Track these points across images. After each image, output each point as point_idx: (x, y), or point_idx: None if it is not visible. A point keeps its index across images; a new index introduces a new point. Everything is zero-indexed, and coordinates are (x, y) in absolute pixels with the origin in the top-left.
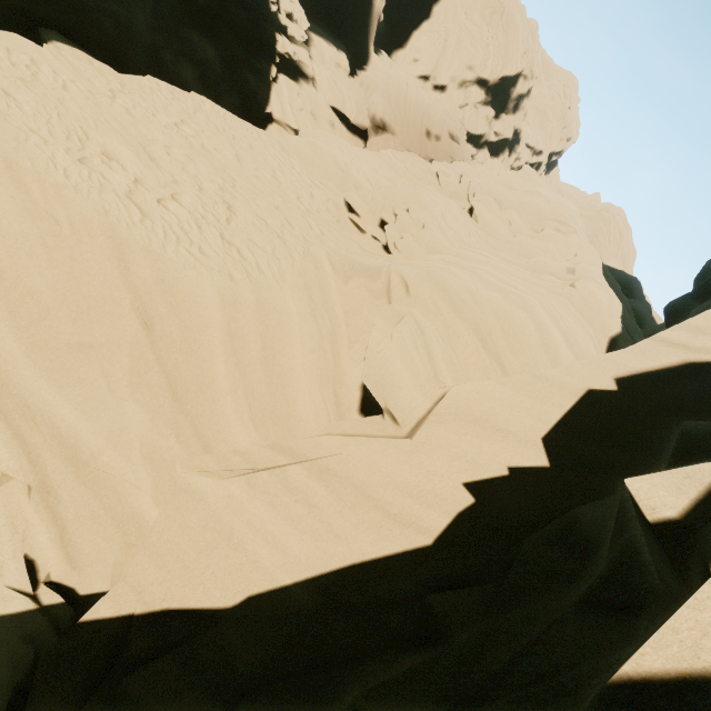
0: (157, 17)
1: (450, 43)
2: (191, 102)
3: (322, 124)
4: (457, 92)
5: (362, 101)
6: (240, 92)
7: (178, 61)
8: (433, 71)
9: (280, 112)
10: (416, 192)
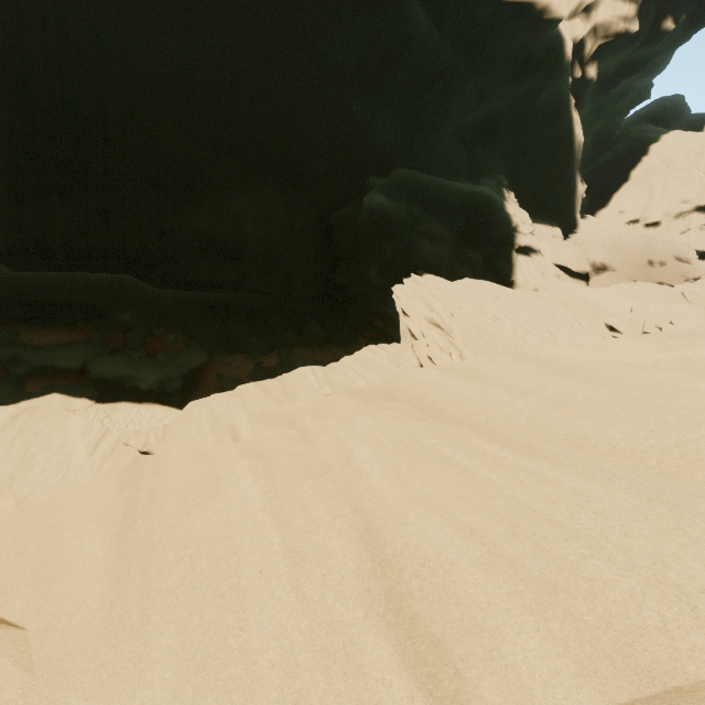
0: (451, 247)
1: (656, 191)
2: (488, 286)
3: (550, 278)
4: (673, 223)
5: (580, 254)
6: (494, 272)
7: (461, 266)
8: (642, 215)
9: (522, 278)
10: (672, 310)
